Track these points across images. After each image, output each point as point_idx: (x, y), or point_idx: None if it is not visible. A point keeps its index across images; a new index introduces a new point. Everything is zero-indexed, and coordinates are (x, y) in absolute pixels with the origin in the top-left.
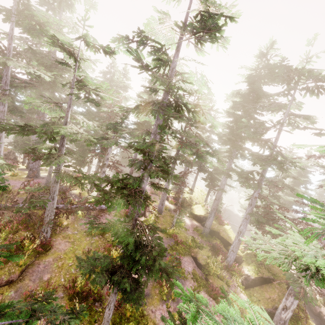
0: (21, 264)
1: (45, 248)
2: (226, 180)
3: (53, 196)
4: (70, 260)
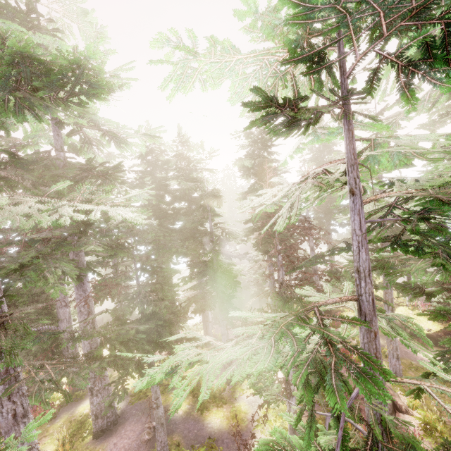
0: None
1: None
2: None
3: None
4: None
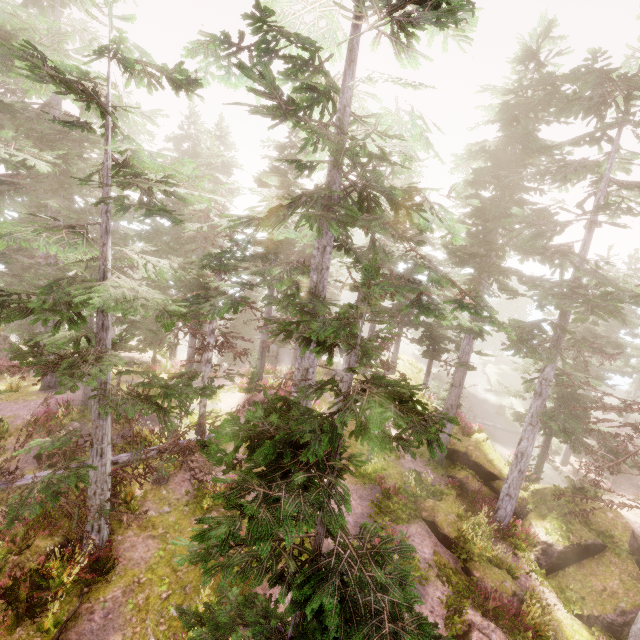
0: (47, 627)
1: (102, 565)
2: (472, 343)
3: (101, 448)
4: (163, 585)
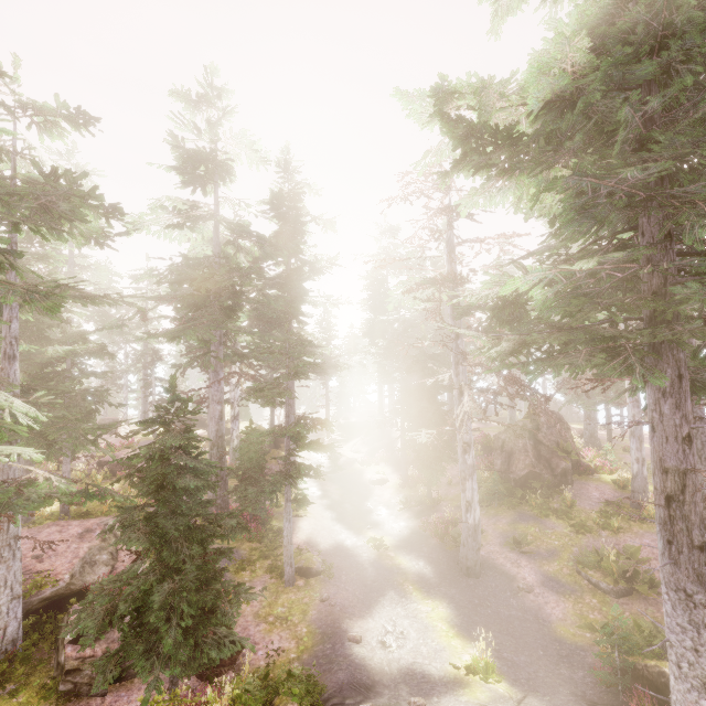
0: None
1: None
2: None
3: None
4: None
